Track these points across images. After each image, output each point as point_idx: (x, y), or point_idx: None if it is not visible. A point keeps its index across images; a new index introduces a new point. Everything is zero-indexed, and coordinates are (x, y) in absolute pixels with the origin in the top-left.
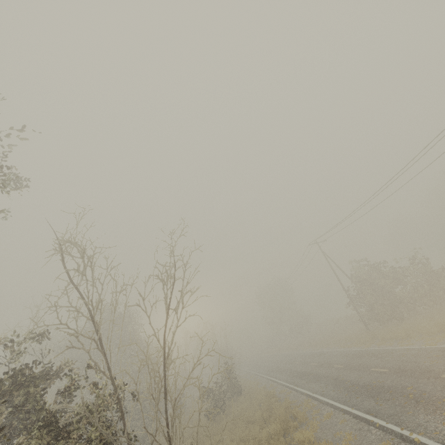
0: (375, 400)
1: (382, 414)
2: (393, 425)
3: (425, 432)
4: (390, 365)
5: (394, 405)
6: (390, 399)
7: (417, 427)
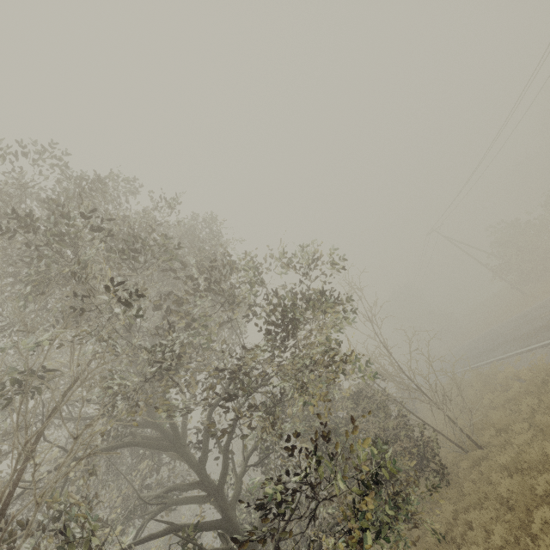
0: None
1: None
2: None
3: None
4: None
5: None
6: None
7: None
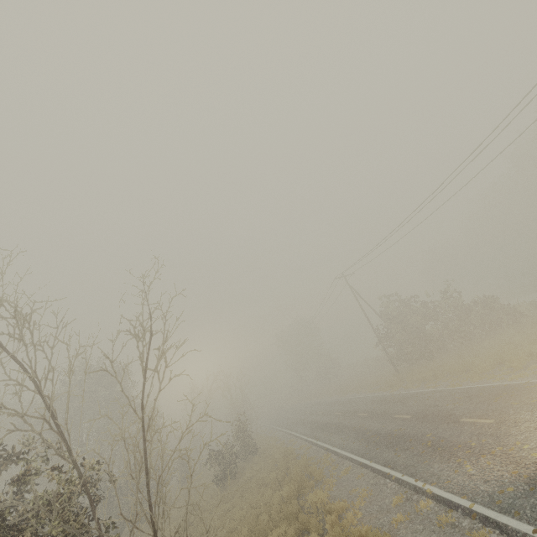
0: (394, 451)
1: (399, 465)
2: (409, 477)
3: (437, 481)
4: (413, 410)
5: (412, 454)
6: (409, 448)
7: (431, 478)
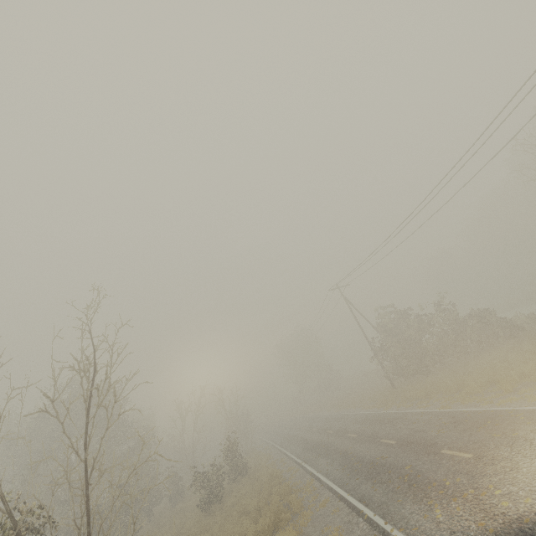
0: (372, 483)
1: (373, 502)
2: (380, 518)
3: (406, 527)
4: (399, 435)
5: (388, 489)
6: (386, 482)
7: (400, 521)
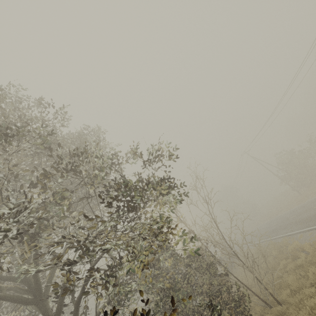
0: None
1: None
2: None
3: None
4: None
5: None
6: None
7: None
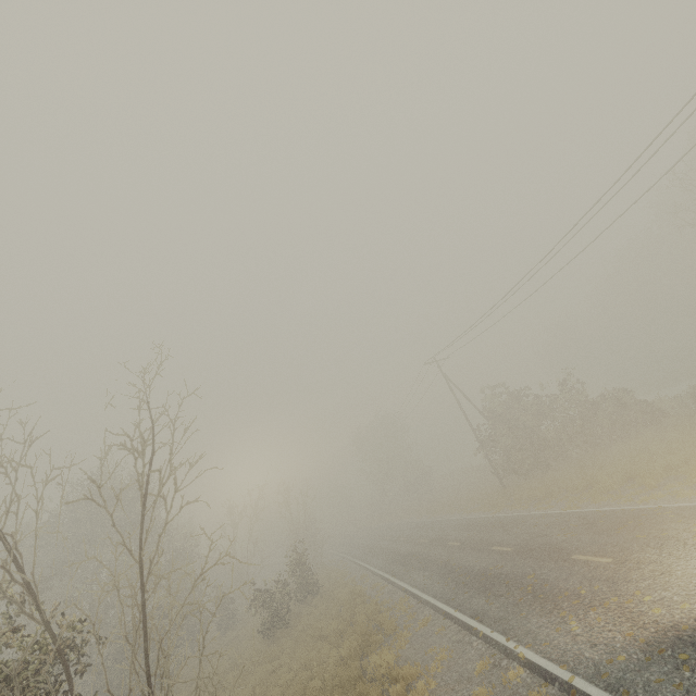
0: (486, 597)
1: (489, 617)
2: (499, 635)
3: (533, 643)
4: (516, 541)
5: (507, 602)
6: (504, 594)
7: (526, 637)
